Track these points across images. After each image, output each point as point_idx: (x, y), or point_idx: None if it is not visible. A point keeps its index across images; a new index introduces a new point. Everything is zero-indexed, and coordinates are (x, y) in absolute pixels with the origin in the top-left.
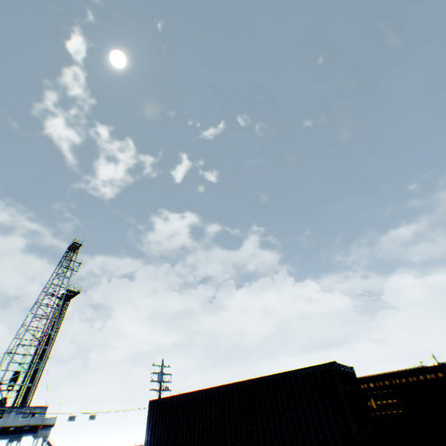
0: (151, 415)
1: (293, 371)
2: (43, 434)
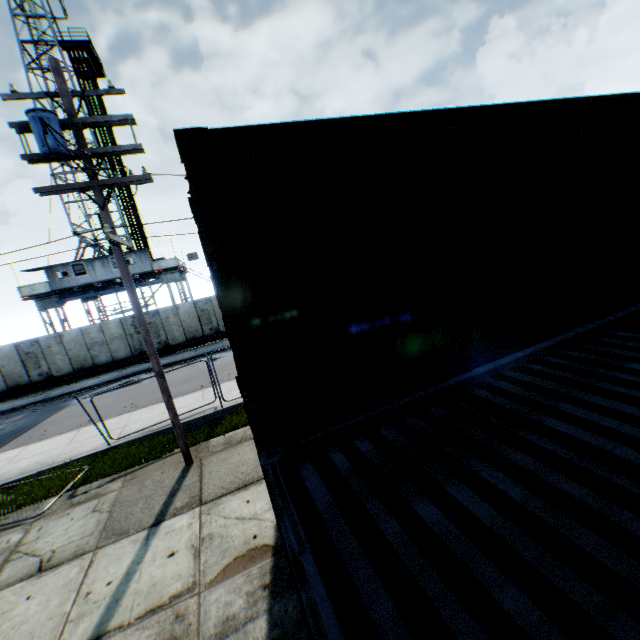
0: None
1: None
2: (170, 280)
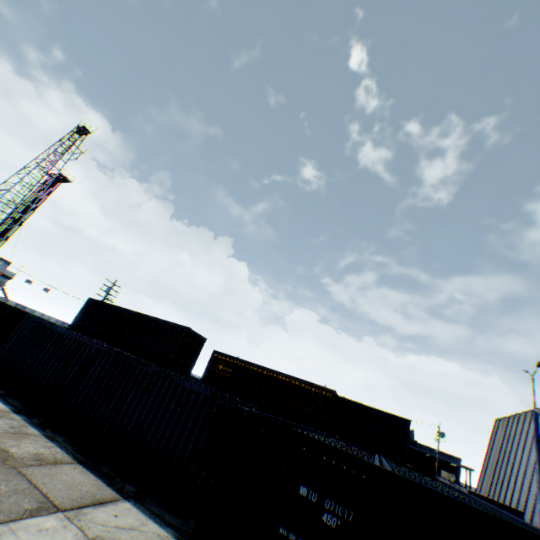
0: (87, 306)
1: (170, 322)
2: (2, 280)
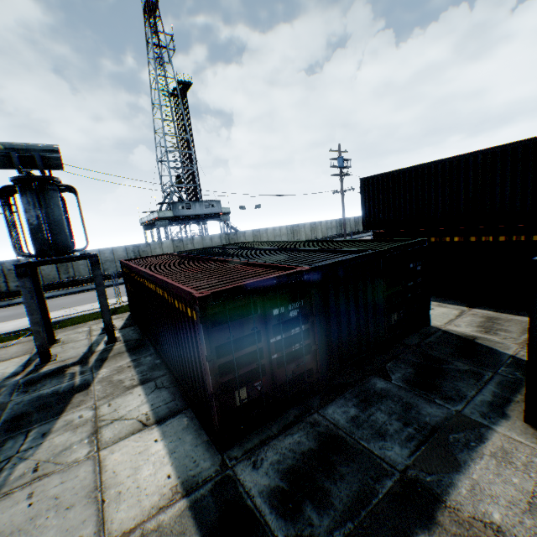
0: (365, 192)
1: None
2: (225, 219)
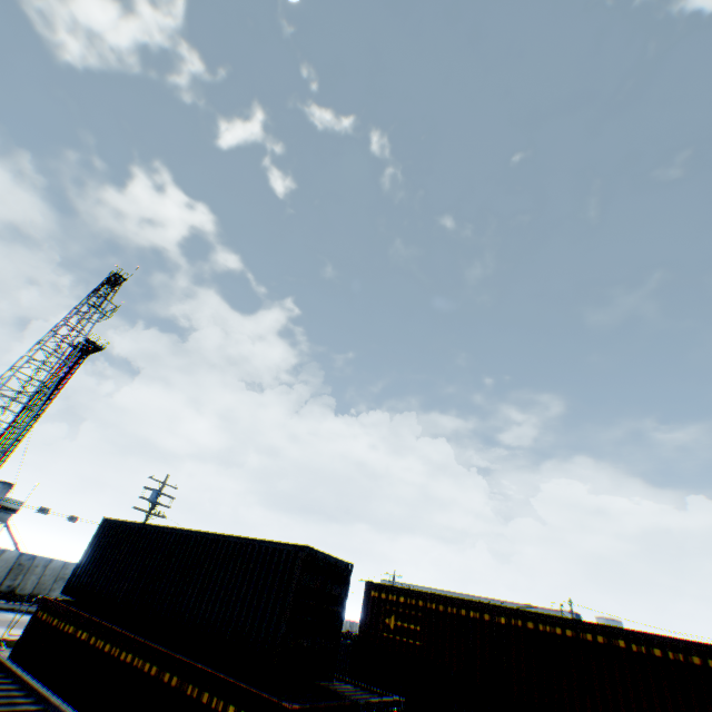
0: (98, 536)
1: (262, 541)
2: (1, 518)
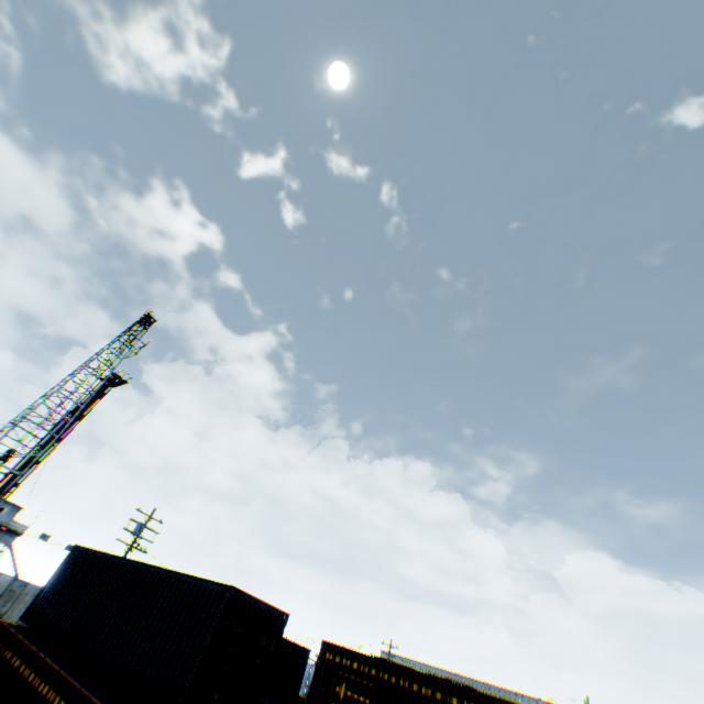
0: (66, 563)
1: (198, 578)
2: (5, 540)
